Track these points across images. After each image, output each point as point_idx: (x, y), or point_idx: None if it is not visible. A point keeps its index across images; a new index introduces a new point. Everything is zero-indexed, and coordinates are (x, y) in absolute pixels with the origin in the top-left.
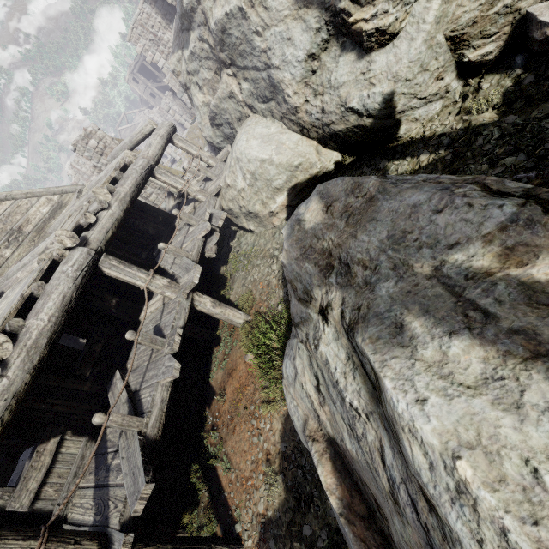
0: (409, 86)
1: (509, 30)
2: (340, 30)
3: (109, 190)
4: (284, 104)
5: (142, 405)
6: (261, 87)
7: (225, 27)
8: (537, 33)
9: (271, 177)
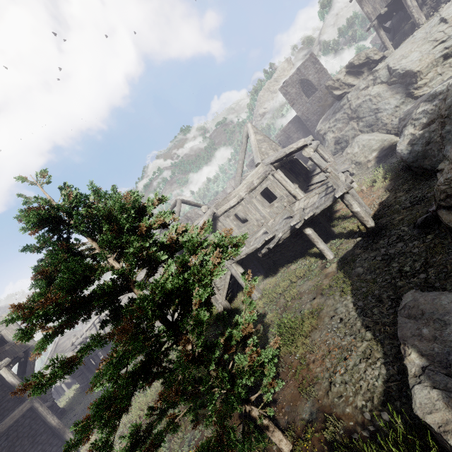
0: None
1: None
2: (409, 98)
3: None
4: (381, 124)
5: None
6: (370, 122)
7: (360, 105)
8: None
9: (372, 145)
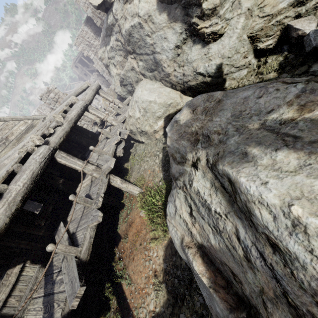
0: (230, 60)
1: (279, 33)
2: (192, 33)
3: (62, 116)
4: (162, 72)
5: (78, 240)
6: (149, 63)
7: (130, 32)
8: (294, 34)
9: (155, 110)
